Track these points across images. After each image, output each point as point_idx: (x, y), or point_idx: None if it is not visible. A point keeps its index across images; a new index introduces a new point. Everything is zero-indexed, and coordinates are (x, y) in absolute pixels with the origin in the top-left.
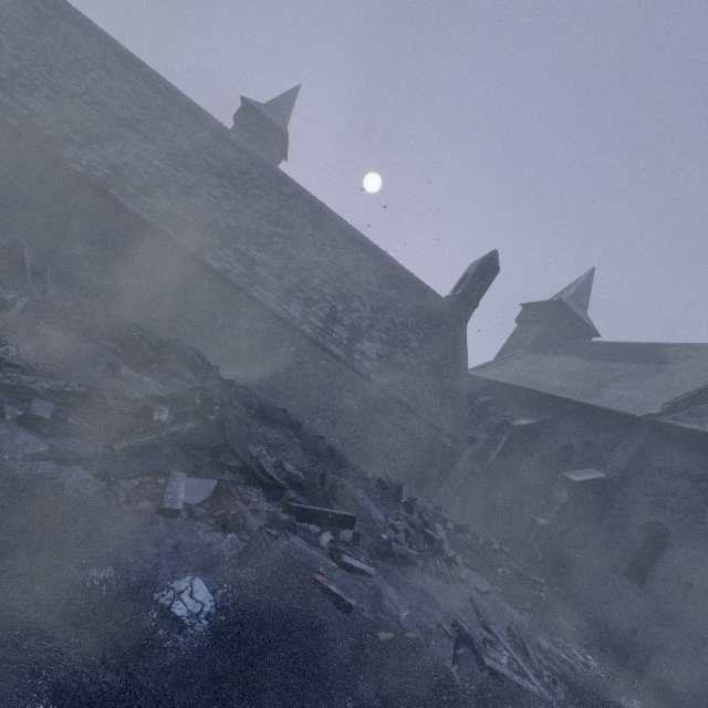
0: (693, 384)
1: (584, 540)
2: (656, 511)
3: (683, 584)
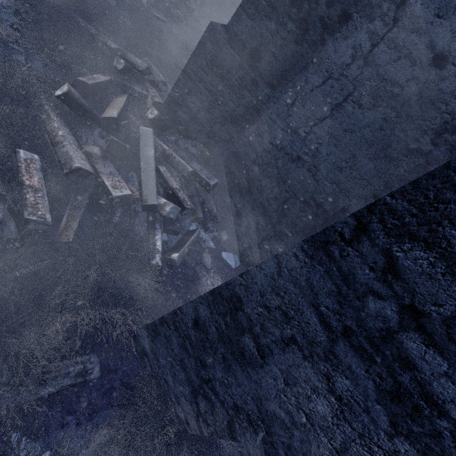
0: None
1: None
2: None
3: None
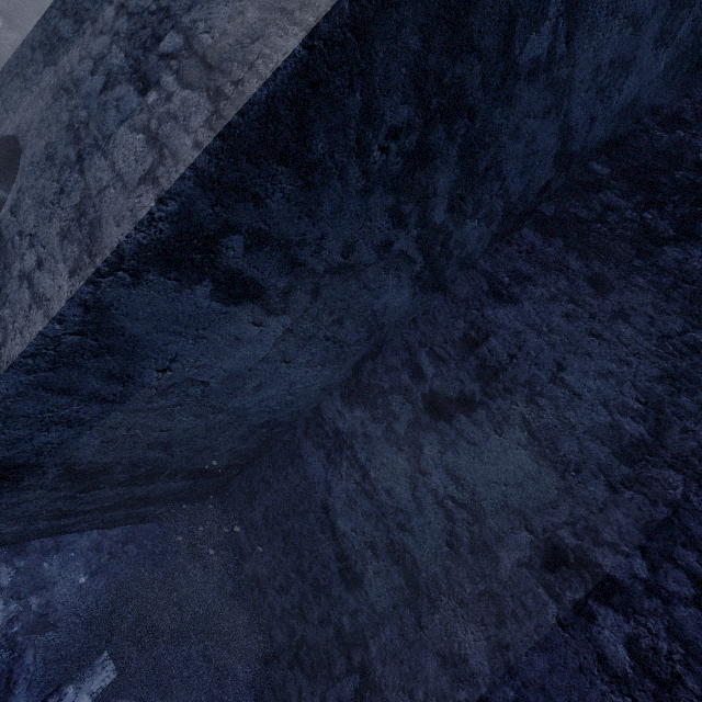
0: None
1: None
2: None
3: None
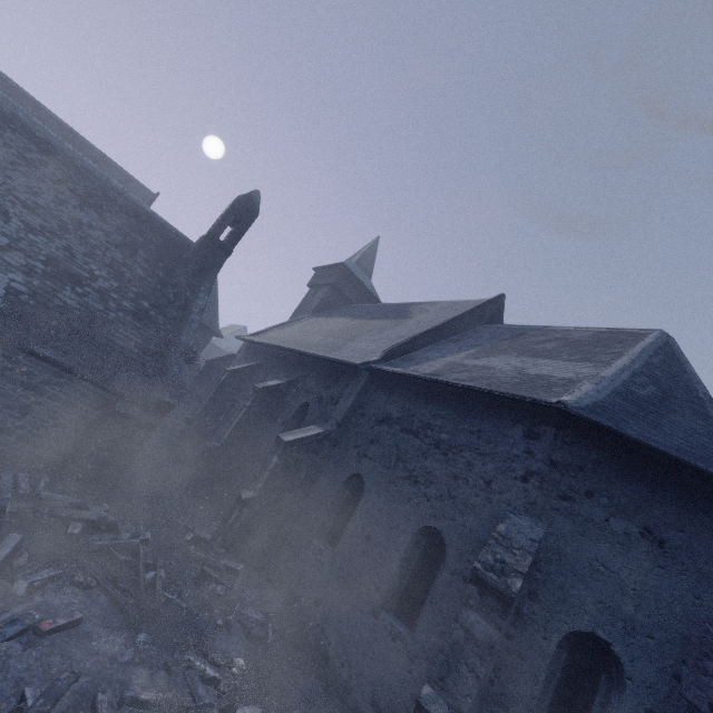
0: (416, 332)
1: (299, 506)
2: (359, 462)
3: (364, 538)
